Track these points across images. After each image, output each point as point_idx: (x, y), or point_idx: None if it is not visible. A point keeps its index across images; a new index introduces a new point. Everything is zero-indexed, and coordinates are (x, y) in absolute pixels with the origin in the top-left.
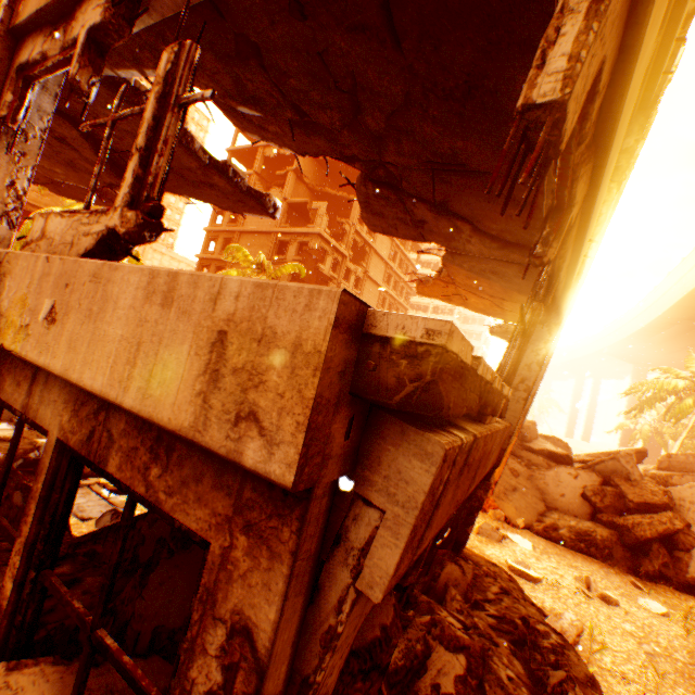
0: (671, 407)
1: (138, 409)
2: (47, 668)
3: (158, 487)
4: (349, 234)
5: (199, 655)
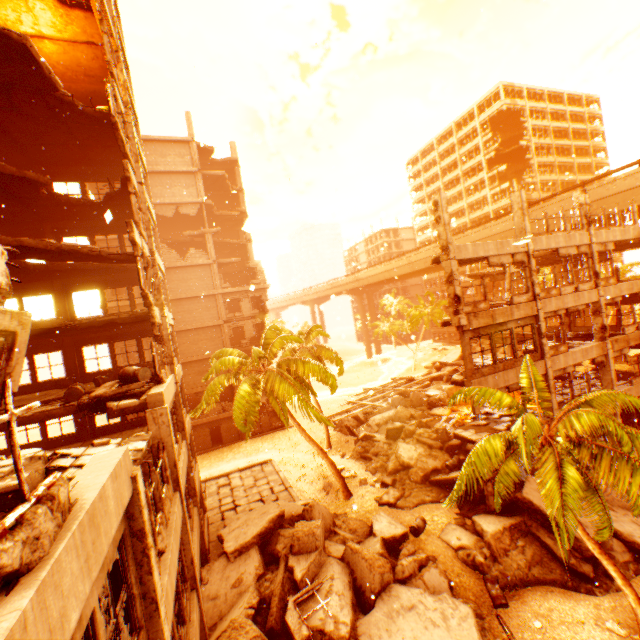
0: (426, 323)
1: None
2: None
3: None
4: (256, 274)
5: None
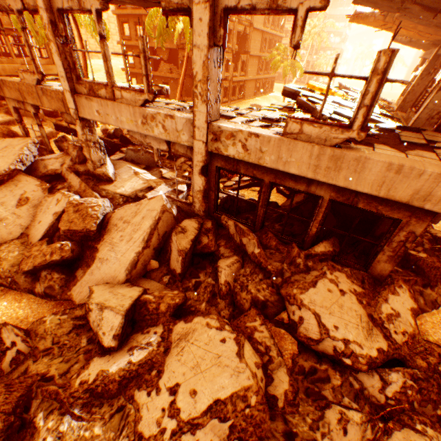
0: None
1: (383, 197)
2: (324, 242)
3: (380, 210)
4: None
5: (396, 236)
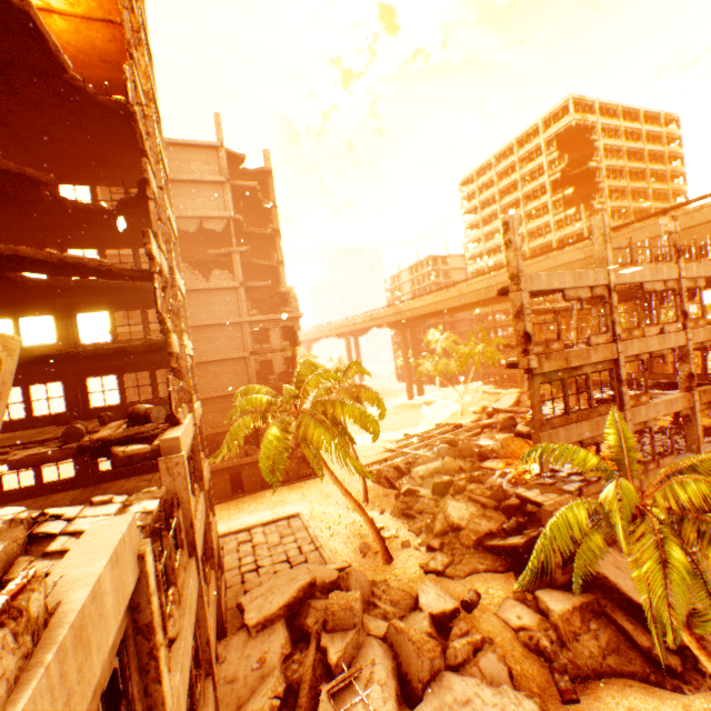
0: (477, 362)
1: None
2: None
3: None
4: (288, 301)
5: None
